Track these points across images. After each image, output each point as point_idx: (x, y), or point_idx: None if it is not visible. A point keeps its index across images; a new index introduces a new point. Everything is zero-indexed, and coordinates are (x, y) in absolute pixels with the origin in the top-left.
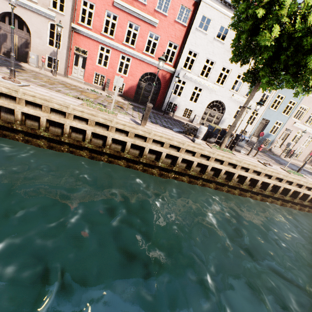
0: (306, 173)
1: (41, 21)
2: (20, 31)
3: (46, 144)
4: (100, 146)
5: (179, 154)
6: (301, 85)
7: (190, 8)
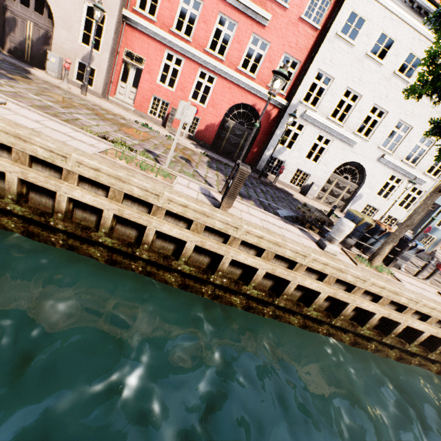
0: None
1: (72, 1)
2: (37, 16)
3: (19, 227)
4: (131, 242)
5: (292, 275)
6: None
7: None
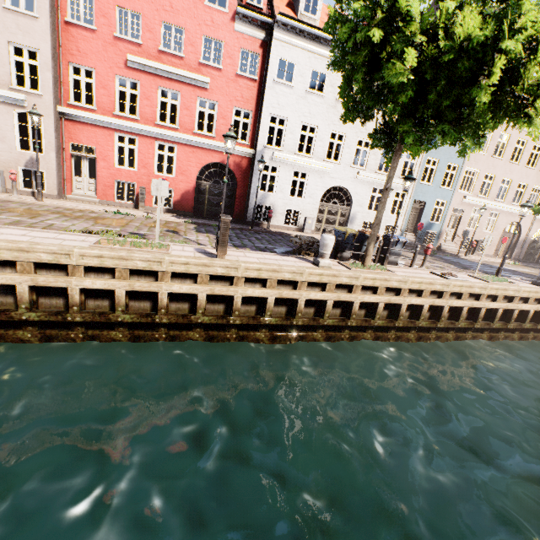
0: (508, 274)
1: None
2: None
3: (36, 335)
4: (148, 313)
5: (297, 293)
6: (469, 136)
7: (258, 52)
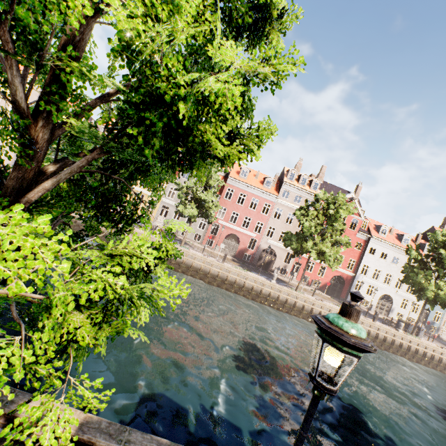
0: None
1: (283, 251)
2: (270, 255)
3: None
4: None
5: (395, 338)
6: None
7: (362, 243)
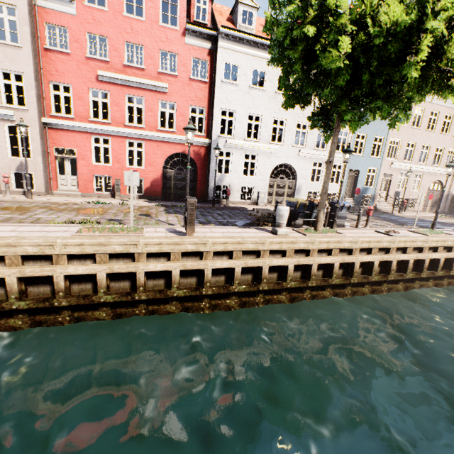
0: (440, 226)
1: None
2: None
3: (26, 322)
4: (128, 292)
5: (261, 261)
6: (400, 109)
7: (206, 59)
